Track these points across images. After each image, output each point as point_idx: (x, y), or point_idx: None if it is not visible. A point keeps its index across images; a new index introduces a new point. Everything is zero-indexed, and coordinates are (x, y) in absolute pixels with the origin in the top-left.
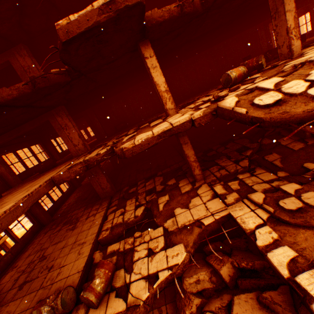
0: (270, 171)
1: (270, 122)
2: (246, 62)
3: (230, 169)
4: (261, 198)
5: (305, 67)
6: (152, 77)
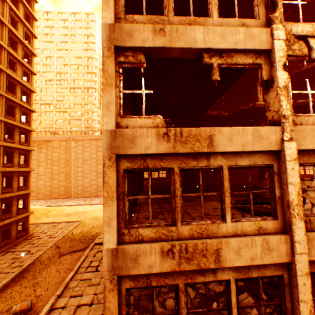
0: None
1: None
2: None
3: None
4: None
5: None
6: (257, 94)
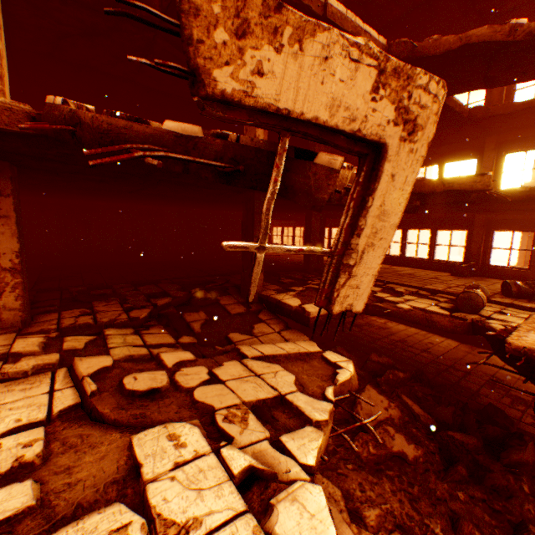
0: (176, 335)
1: (94, 130)
2: None
3: (105, 316)
4: (100, 366)
5: None
6: None
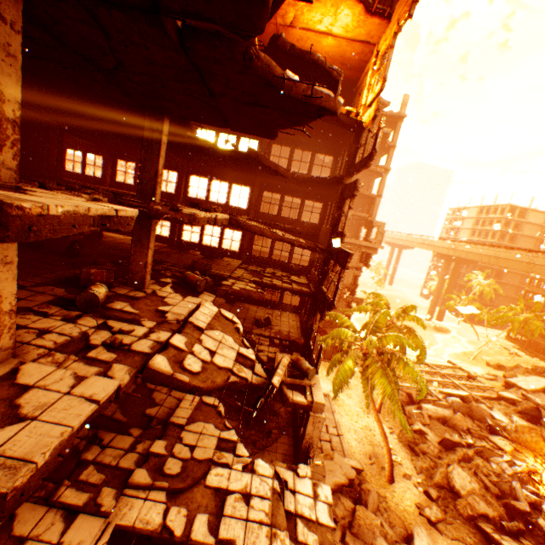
0: (118, 431)
1: (206, 390)
2: (93, 270)
3: None
4: (148, 475)
5: (190, 327)
6: None
